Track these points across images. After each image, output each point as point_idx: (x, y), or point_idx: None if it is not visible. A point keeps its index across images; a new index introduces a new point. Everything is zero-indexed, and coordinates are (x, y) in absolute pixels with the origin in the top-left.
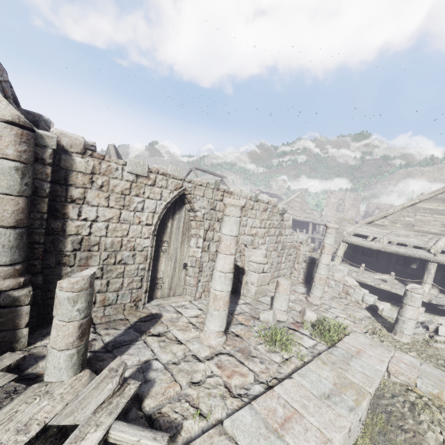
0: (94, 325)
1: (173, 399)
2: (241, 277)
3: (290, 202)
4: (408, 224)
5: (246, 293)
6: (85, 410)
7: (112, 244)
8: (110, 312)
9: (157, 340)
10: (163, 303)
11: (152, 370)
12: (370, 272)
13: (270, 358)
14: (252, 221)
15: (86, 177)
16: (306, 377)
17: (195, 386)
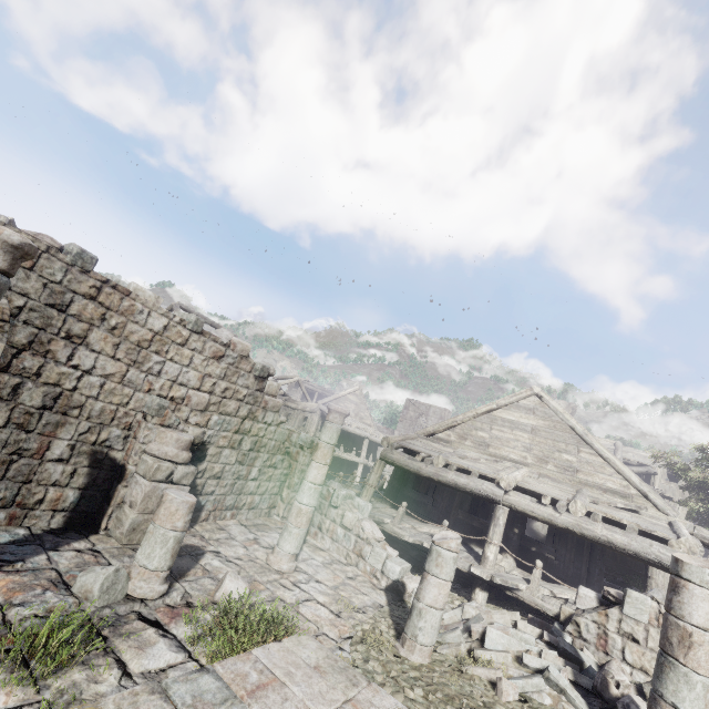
0: None
1: None
2: (114, 488)
3: (341, 400)
4: (481, 443)
5: (114, 527)
6: None
7: None
8: None
9: None
10: None
11: None
12: (420, 521)
13: None
14: (177, 369)
15: None
16: None
17: None
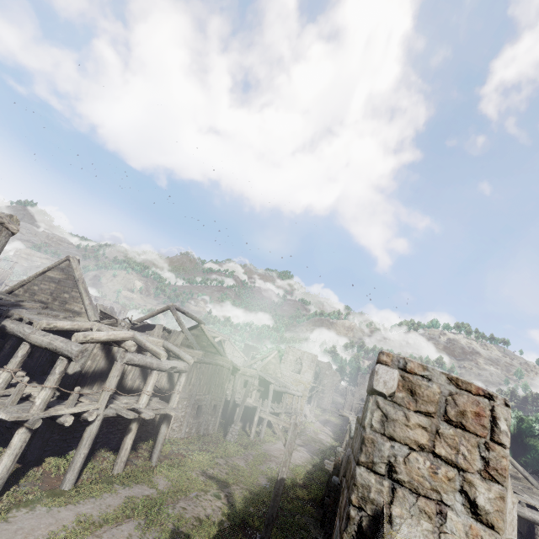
0: None
1: None
2: None
3: (267, 364)
4: None
5: None
6: None
7: None
8: None
9: None
10: None
11: None
12: None
13: None
14: None
15: None
16: None
17: None
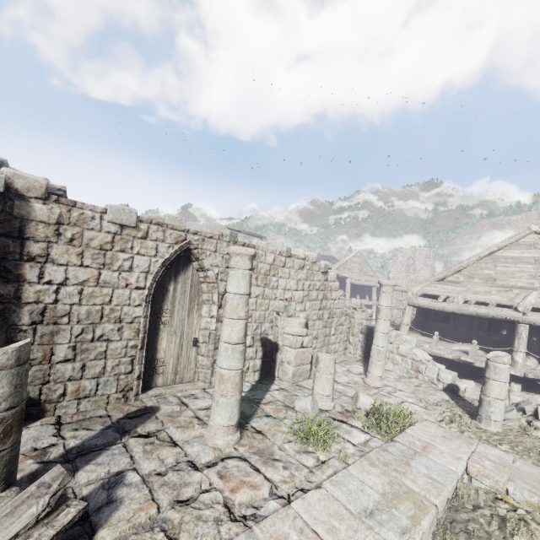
0: (60, 426)
1: (142, 527)
2: (275, 355)
3: (347, 263)
4: (488, 279)
5: (282, 375)
6: None
7: (89, 314)
8: (87, 407)
9: (143, 442)
10: (165, 393)
11: (123, 486)
12: (447, 342)
13: (299, 461)
14: (284, 282)
15: (50, 228)
16: (343, 486)
17: (180, 507)
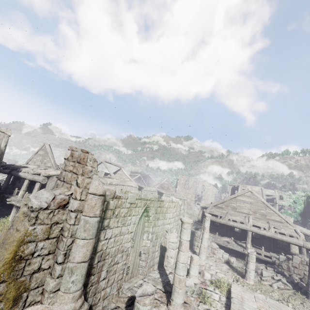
0: None
1: None
2: (164, 253)
3: (162, 184)
4: (234, 208)
5: (167, 264)
6: None
7: (115, 251)
8: (105, 303)
9: None
10: (130, 285)
11: None
12: (218, 235)
13: None
14: (169, 215)
15: (112, 211)
16: None
17: None
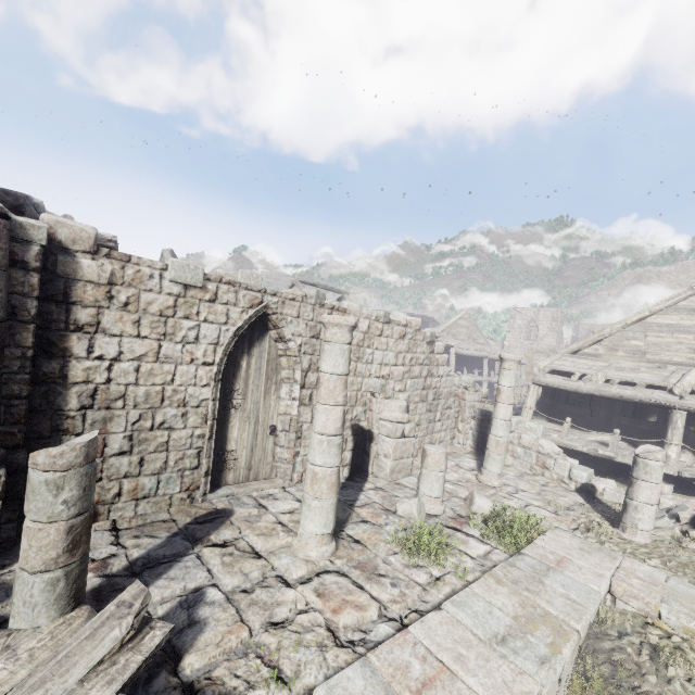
0: (117, 532)
1: (234, 653)
2: (368, 446)
3: (452, 328)
4: (636, 352)
5: (377, 471)
6: (67, 677)
7: (148, 397)
8: (146, 509)
9: (220, 553)
10: (238, 492)
11: (204, 605)
12: (581, 431)
13: (409, 577)
14: (381, 355)
15: (100, 290)
16: (467, 608)
17: (276, 630)
